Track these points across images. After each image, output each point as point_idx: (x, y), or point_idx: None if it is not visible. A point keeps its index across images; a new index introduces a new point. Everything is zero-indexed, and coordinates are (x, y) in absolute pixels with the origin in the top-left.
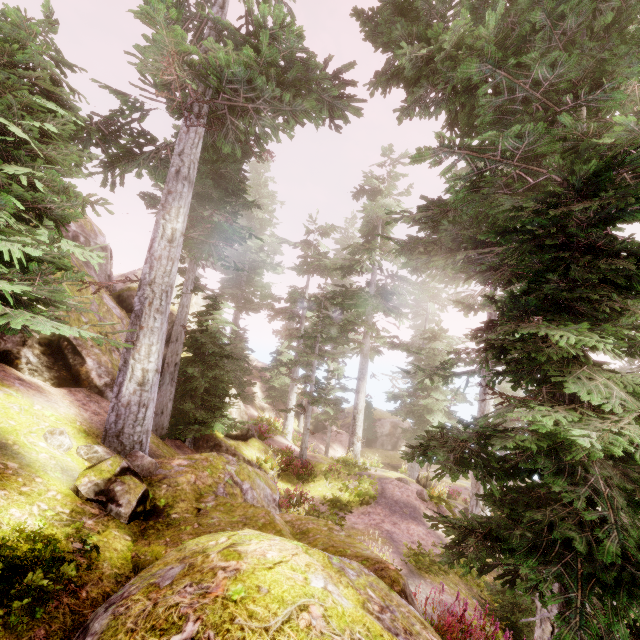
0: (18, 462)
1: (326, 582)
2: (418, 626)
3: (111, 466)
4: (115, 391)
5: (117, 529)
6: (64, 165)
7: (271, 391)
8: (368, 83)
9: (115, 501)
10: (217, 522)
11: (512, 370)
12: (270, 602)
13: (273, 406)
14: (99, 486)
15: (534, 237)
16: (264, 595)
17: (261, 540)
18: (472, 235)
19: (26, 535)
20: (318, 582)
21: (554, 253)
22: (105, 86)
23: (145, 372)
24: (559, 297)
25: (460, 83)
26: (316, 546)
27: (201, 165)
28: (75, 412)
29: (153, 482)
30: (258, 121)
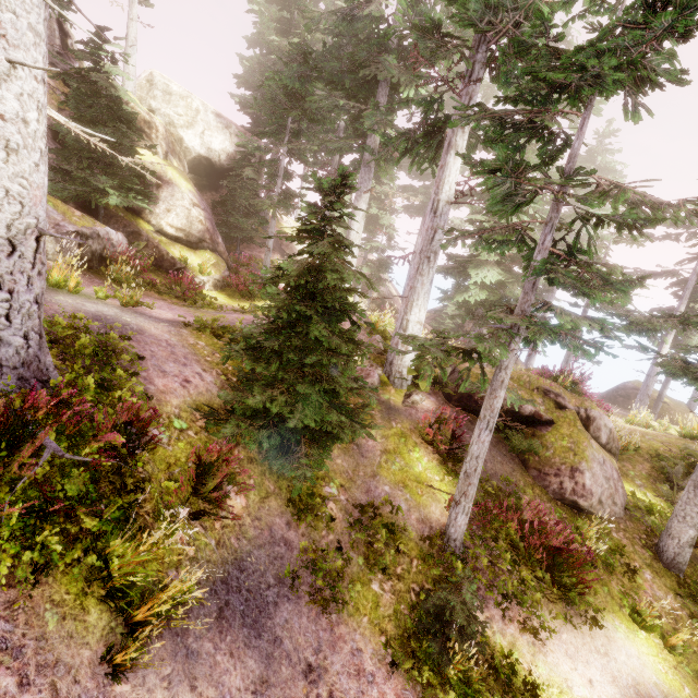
0: None
1: None
2: None
3: None
4: None
5: None
6: None
7: None
8: None
9: None
10: None
11: None
12: None
13: None
14: None
15: None
16: None
17: None
18: None
19: None
20: None
21: None
22: None
23: None
24: None
25: None
26: None
27: None
28: None
29: None
30: None
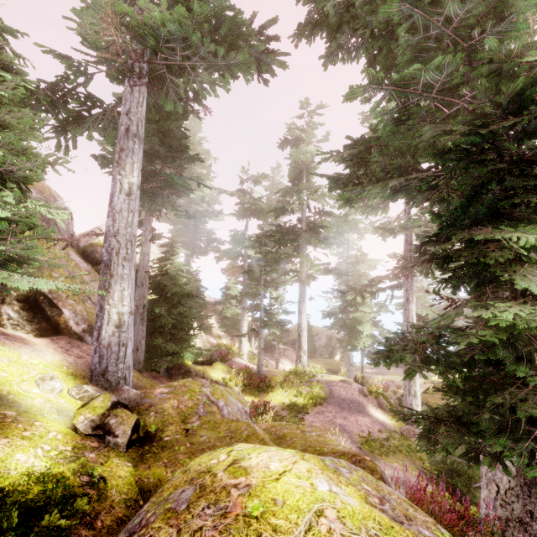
0: (15, 410)
1: (329, 484)
2: (411, 510)
3: (103, 402)
4: (95, 335)
5: (117, 458)
6: (19, 128)
7: (225, 321)
8: (292, 35)
9: (111, 433)
10: (207, 439)
11: (456, 276)
12: (288, 513)
13: (227, 333)
14: (95, 422)
15: (467, 155)
16: (281, 507)
17: (259, 453)
18: (397, 165)
19: (35, 478)
20: (323, 486)
21: (490, 167)
22: (48, 50)
23: (120, 315)
24: (497, 206)
25: (378, 26)
26: (295, 448)
27: (146, 124)
28: (60, 358)
29: (141, 411)
30: (196, 78)
